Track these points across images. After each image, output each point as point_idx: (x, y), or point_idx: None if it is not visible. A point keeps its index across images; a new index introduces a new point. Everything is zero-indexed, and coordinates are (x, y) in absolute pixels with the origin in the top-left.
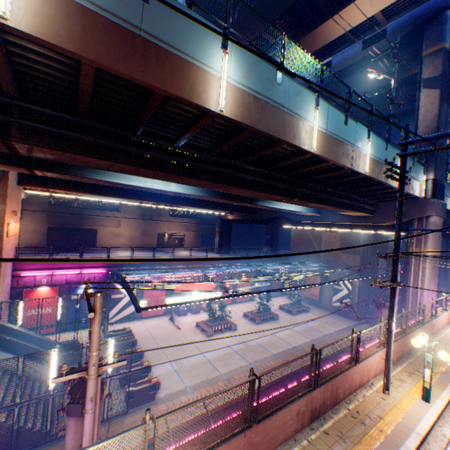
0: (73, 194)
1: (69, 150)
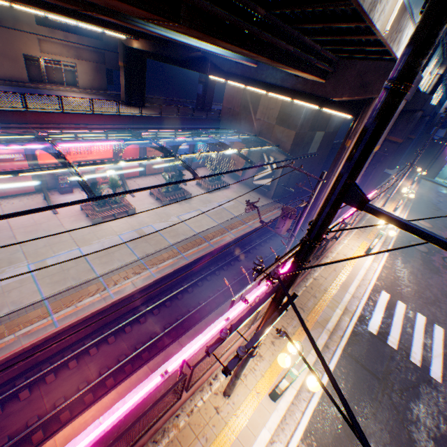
0: None
1: None
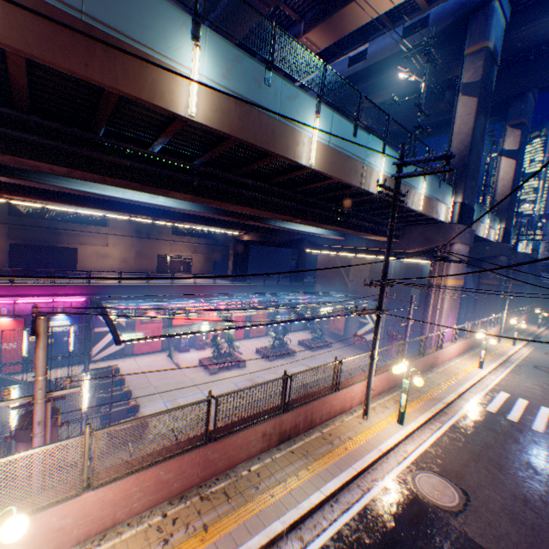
0: (39, 202)
1: (9, 152)
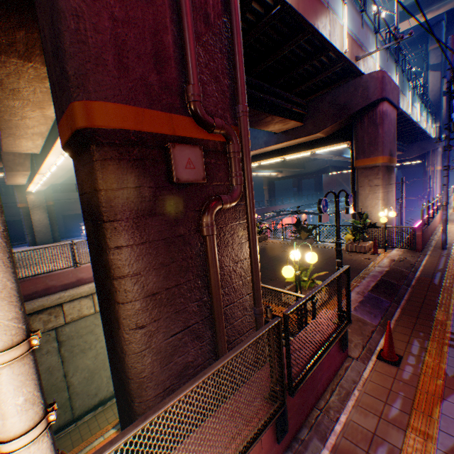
0: None
1: None
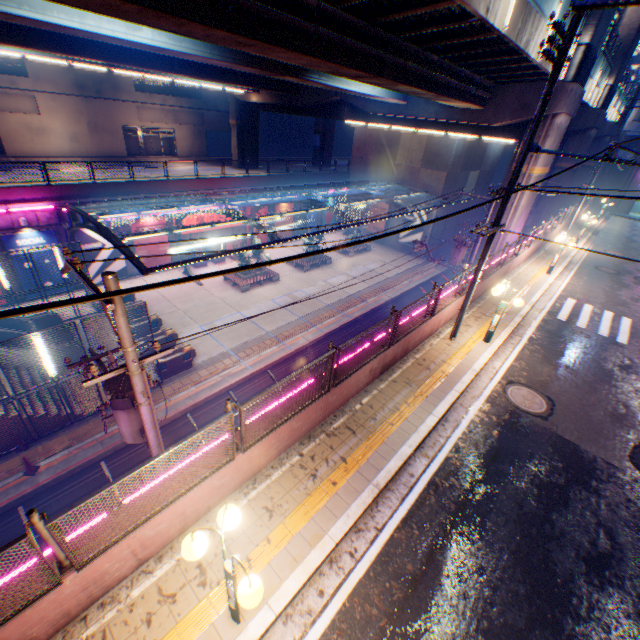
0: None
1: None
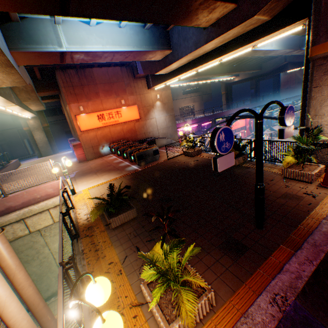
0: None
1: None
